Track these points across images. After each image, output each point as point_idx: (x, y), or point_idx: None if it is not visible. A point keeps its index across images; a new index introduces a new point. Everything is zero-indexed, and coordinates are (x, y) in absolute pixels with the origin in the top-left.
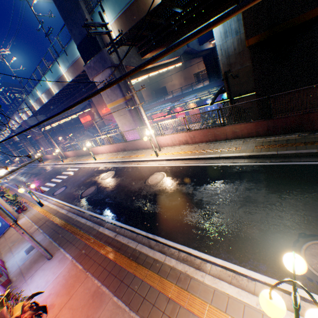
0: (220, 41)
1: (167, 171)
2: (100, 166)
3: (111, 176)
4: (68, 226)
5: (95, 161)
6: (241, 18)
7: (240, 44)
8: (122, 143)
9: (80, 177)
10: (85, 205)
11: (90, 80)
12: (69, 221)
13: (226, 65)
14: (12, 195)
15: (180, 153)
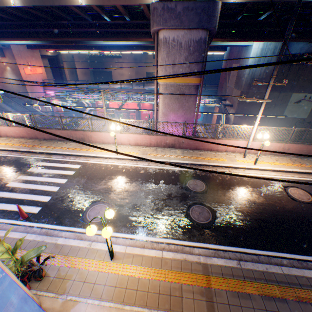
0: (253, 62)
1: (299, 185)
2: (142, 165)
3: (208, 187)
4: (300, 293)
5: (117, 155)
6: (276, 52)
7: (265, 72)
8: (175, 137)
9: (120, 184)
10: (243, 241)
11: (155, 28)
12: (281, 281)
13: (248, 85)
14: (6, 245)
15: (284, 165)
